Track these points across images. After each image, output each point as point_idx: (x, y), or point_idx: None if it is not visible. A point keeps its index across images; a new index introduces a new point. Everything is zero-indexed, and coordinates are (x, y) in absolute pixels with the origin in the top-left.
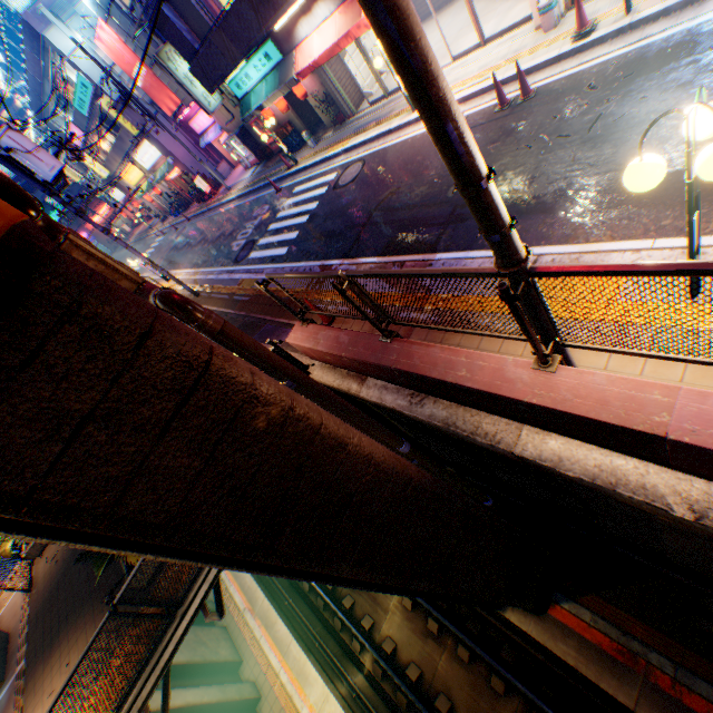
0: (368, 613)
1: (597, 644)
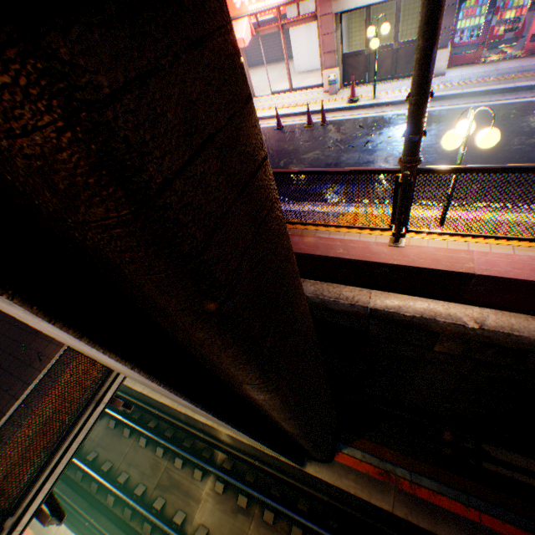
0: (180, 508)
1: (367, 472)
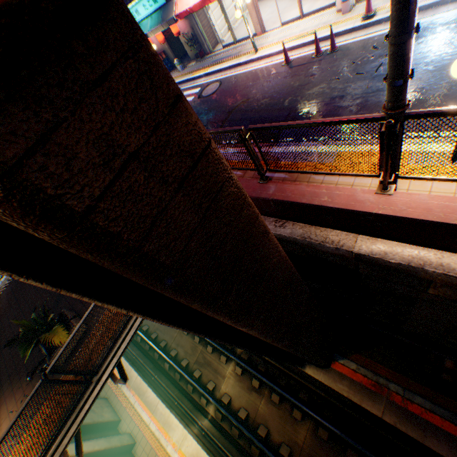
0: (211, 379)
1: (360, 382)
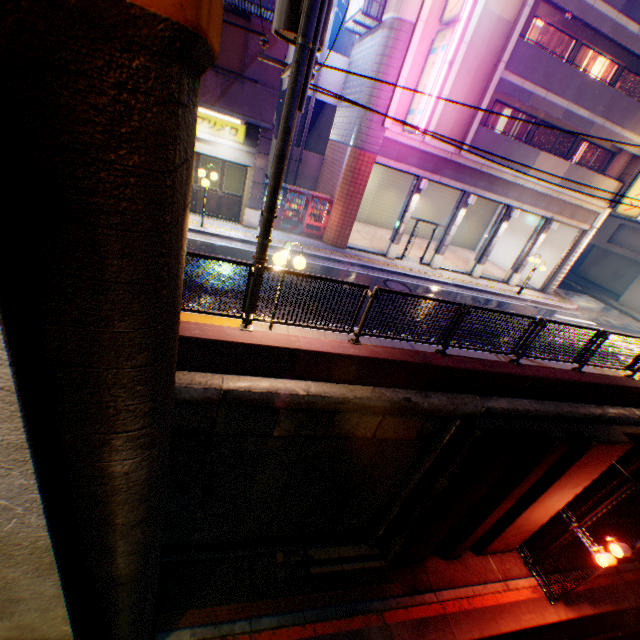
0: None
1: None
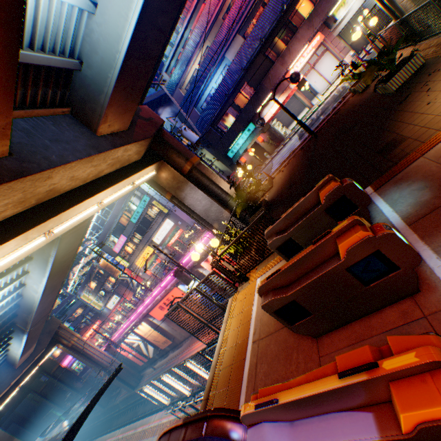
0: None
1: None
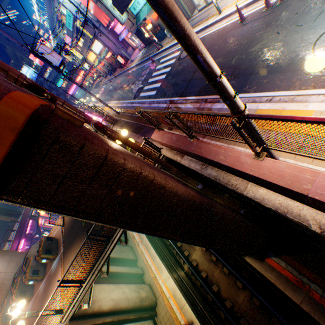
0: (187, 249)
1: (286, 276)
